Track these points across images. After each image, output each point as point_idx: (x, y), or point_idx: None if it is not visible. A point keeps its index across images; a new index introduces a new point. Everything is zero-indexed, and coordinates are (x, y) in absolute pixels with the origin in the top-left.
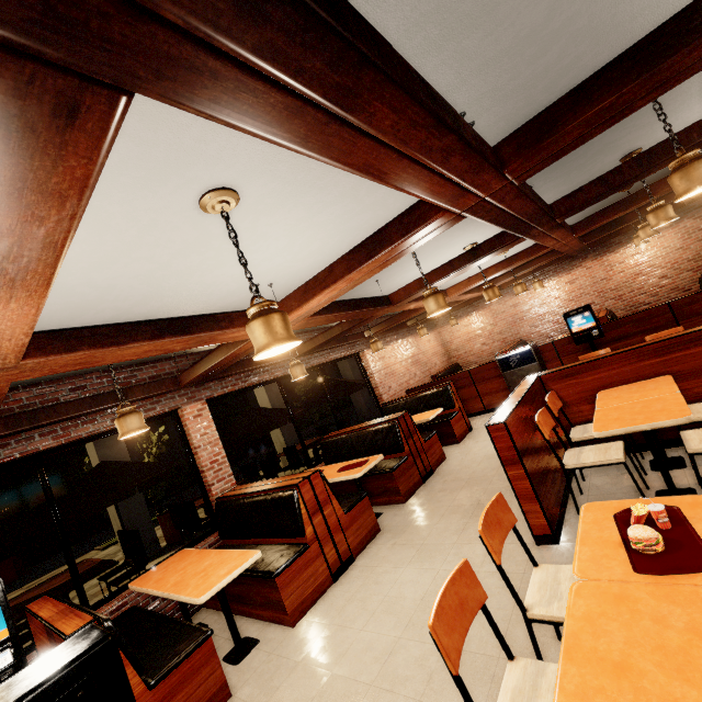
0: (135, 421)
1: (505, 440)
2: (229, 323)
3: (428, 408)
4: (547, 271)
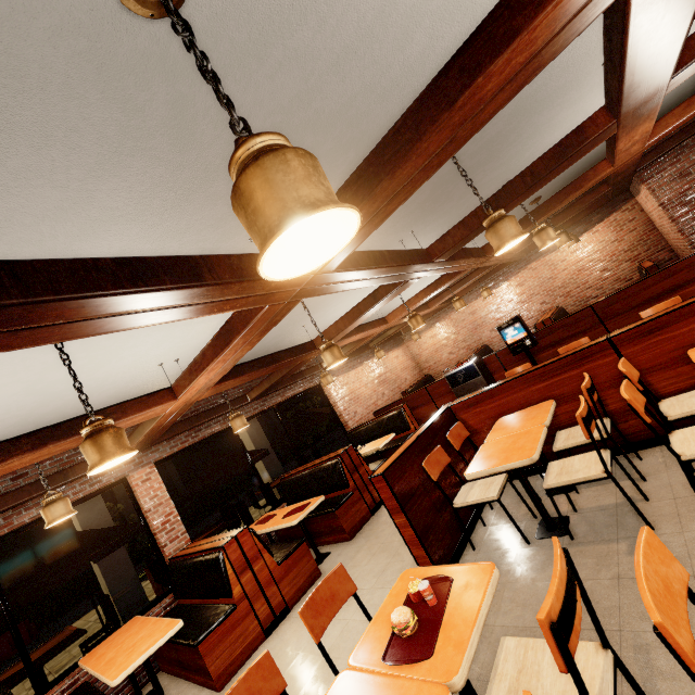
0: (59, 509)
1: (386, 491)
2: (122, 413)
3: (387, 432)
4: (497, 276)
